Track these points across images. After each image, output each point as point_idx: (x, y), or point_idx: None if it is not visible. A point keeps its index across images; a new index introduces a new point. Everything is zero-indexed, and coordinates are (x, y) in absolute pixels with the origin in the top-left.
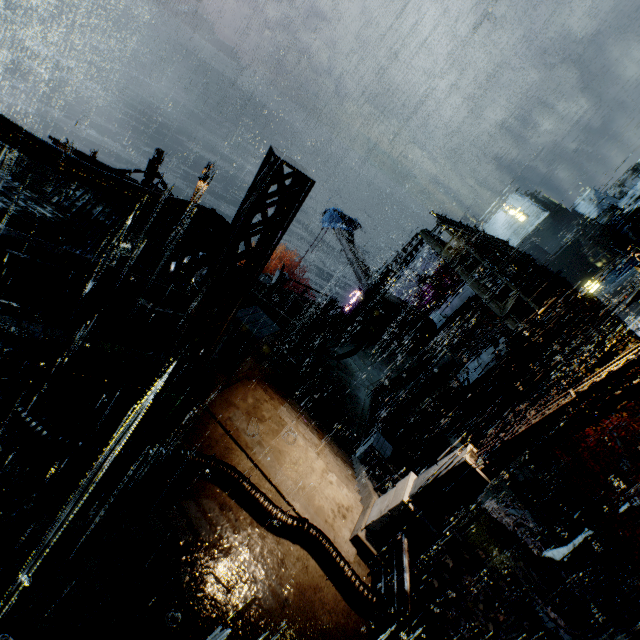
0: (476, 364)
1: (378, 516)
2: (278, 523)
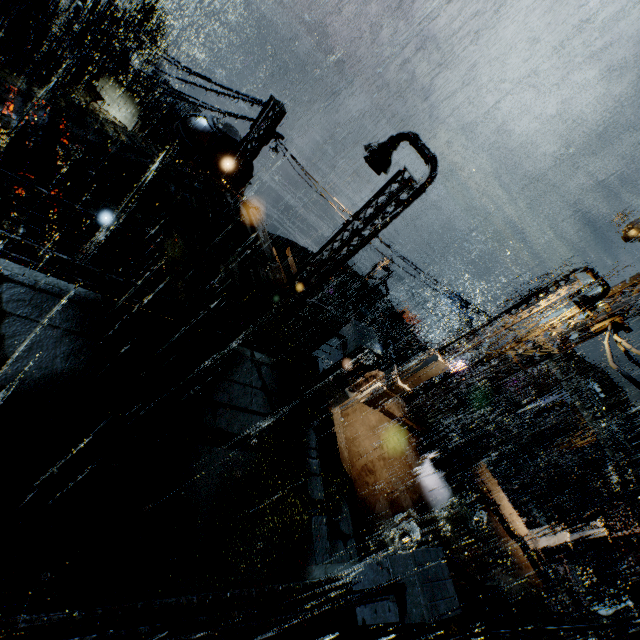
0: None
1: (549, 545)
2: (515, 535)
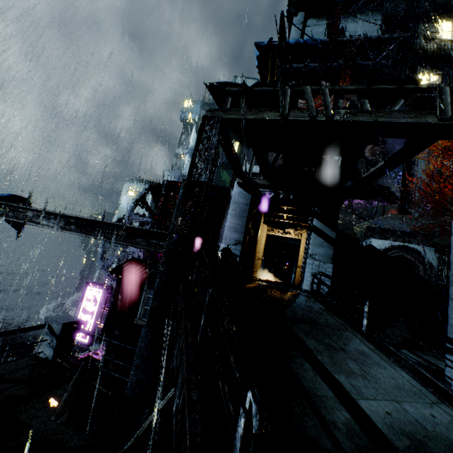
0: (317, 262)
1: None
2: None
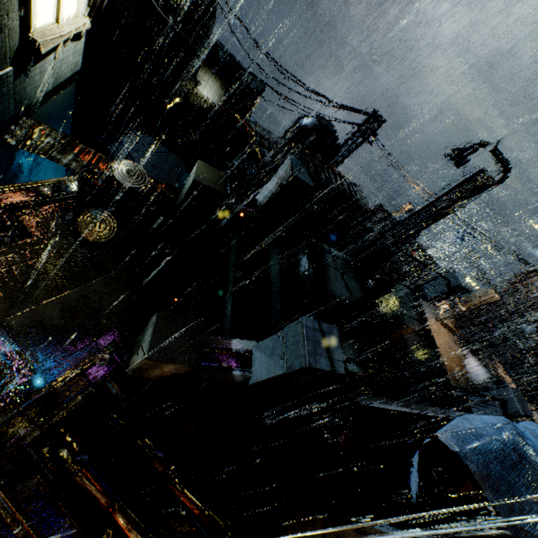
0: None
1: None
2: None
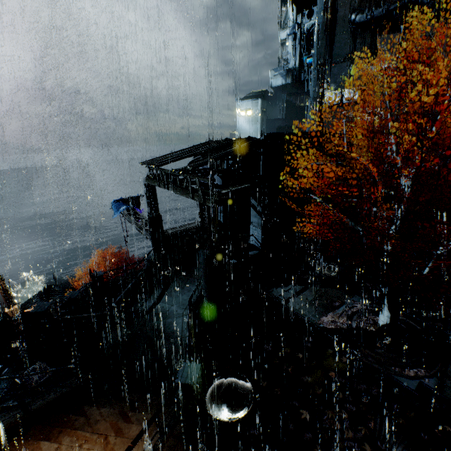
0: (254, 228)
1: None
2: None
